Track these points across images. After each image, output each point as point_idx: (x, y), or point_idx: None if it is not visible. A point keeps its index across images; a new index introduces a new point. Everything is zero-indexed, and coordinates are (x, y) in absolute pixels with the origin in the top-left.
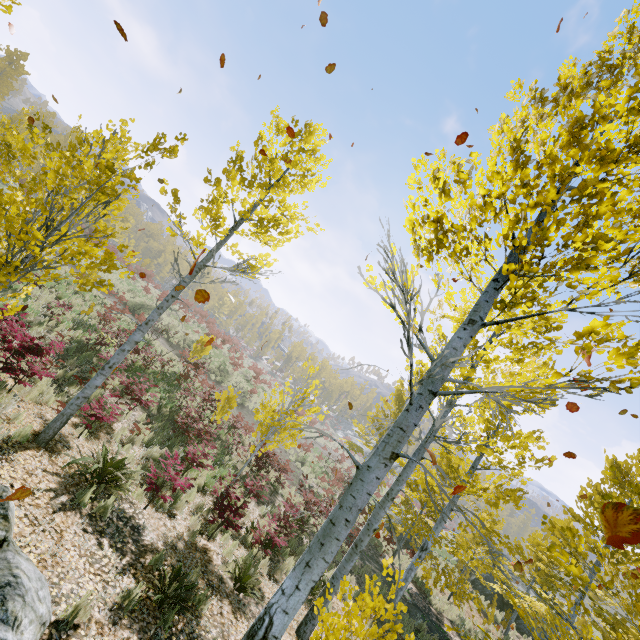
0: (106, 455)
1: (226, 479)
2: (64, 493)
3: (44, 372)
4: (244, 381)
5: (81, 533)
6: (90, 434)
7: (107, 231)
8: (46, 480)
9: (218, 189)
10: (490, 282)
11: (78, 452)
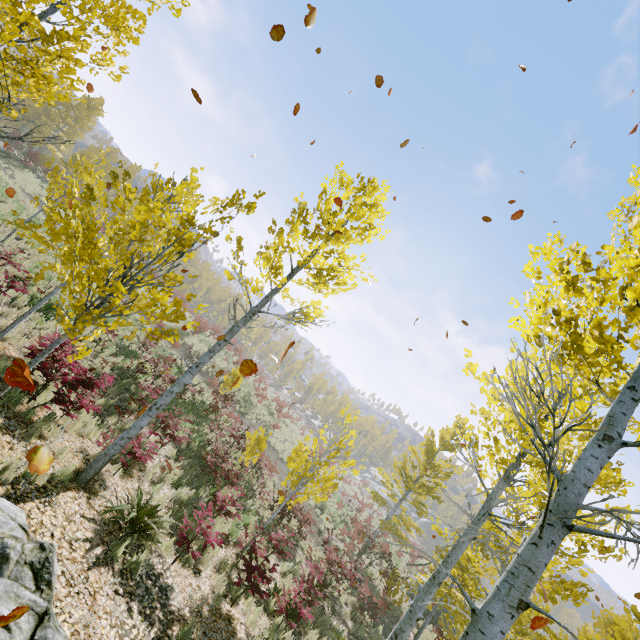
0: (141, 500)
1: (249, 527)
2: (99, 544)
3: (92, 406)
4: (267, 413)
5: (112, 595)
6: (124, 471)
7: (177, 279)
8: (83, 527)
9: (281, 239)
10: (624, 389)
11: (113, 492)
